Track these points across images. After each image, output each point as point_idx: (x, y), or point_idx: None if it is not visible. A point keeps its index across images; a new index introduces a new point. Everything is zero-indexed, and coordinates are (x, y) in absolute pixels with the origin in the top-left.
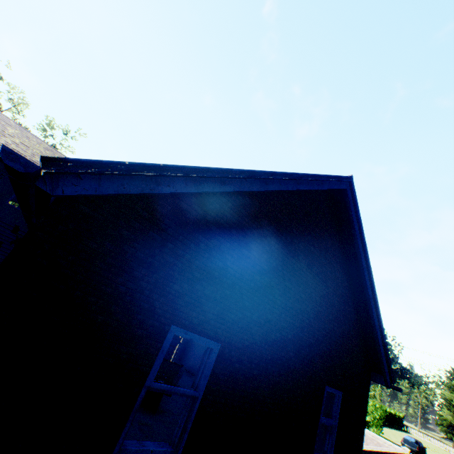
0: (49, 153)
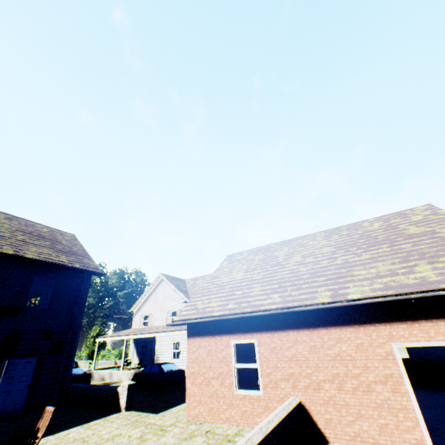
0: (16, 223)
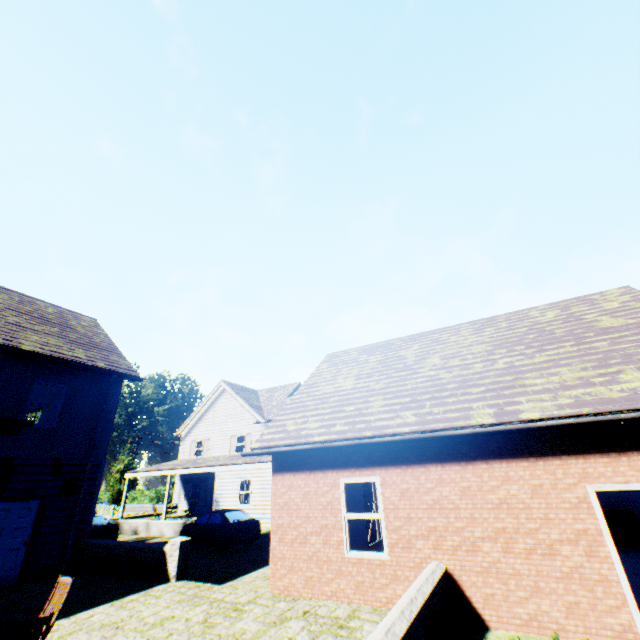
0: (5, 298)
